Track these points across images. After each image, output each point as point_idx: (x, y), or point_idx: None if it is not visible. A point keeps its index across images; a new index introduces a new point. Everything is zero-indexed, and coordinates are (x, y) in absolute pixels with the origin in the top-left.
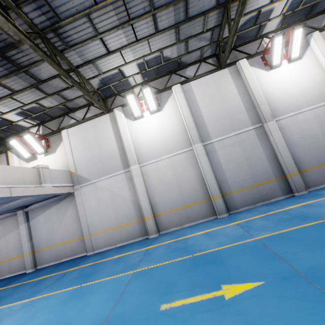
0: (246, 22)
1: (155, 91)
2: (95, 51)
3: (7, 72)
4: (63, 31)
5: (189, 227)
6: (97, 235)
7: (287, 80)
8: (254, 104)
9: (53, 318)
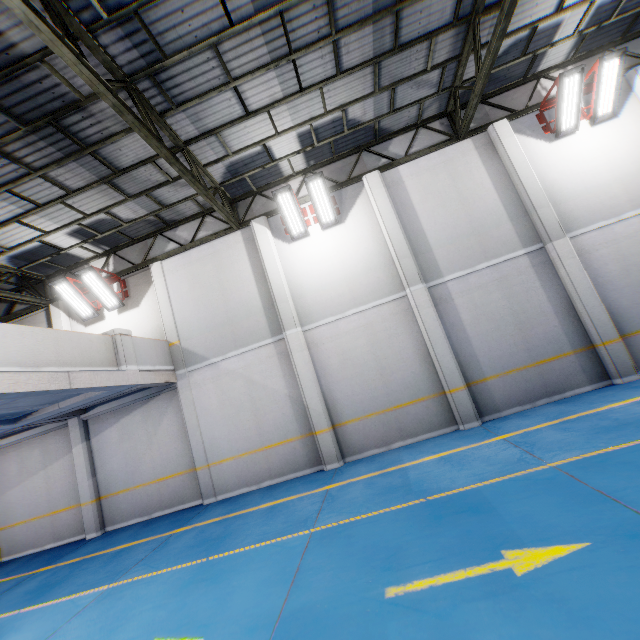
0: (507, 50)
1: (329, 186)
2: (223, 111)
3: (59, 156)
4: (168, 76)
5: (403, 448)
6: (223, 466)
7: (590, 159)
8: (525, 206)
9: (168, 618)
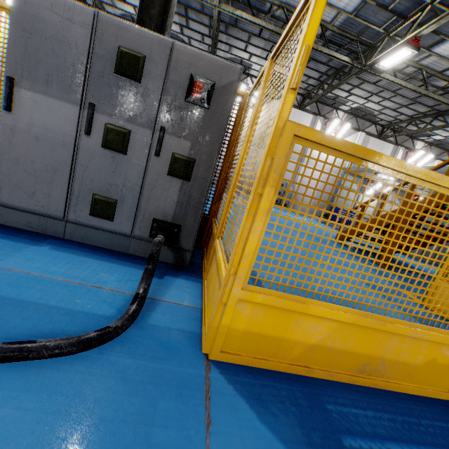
0: (124, 15)
1: None
2: None
3: None
4: None
5: None
6: None
7: None
8: None
9: None
